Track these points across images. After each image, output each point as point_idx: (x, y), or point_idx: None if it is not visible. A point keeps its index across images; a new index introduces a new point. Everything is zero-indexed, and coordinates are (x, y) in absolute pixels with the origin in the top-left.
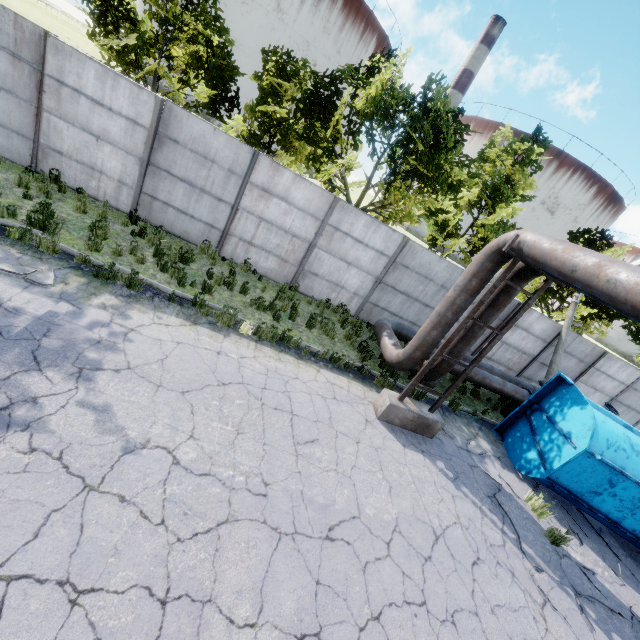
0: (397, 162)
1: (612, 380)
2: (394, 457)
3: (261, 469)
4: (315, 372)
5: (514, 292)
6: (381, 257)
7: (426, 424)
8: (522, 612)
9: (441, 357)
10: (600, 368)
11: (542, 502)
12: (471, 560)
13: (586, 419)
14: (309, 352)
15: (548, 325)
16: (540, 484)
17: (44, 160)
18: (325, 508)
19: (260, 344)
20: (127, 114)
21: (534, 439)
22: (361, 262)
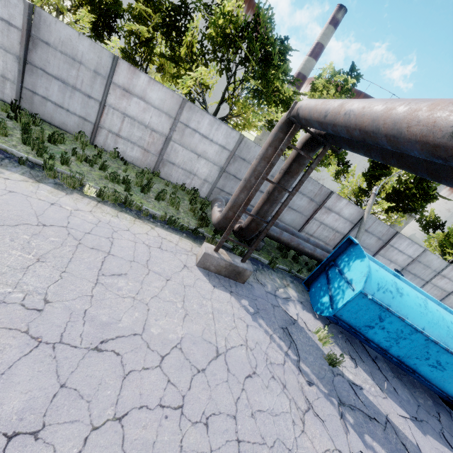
0: (245, 85)
1: (402, 254)
2: (200, 293)
3: (48, 290)
4: (149, 228)
5: (303, 161)
6: (224, 151)
7: (237, 271)
8: (283, 416)
9: (251, 218)
10: (393, 245)
11: (325, 333)
12: (246, 374)
13: (363, 268)
14: (150, 215)
15: (354, 210)
16: (332, 323)
17: None
18: (106, 325)
19: (102, 204)
20: (1, 15)
21: (328, 287)
22: (208, 154)
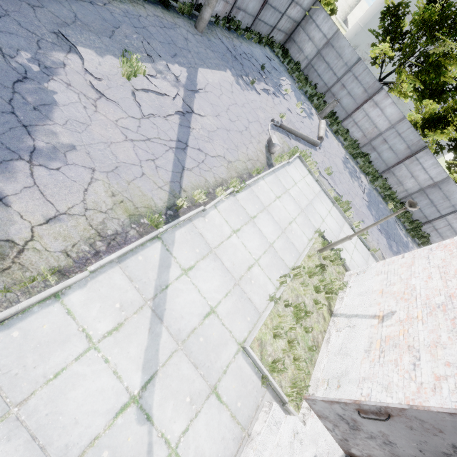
0: None
1: None
2: None
3: None
4: None
5: None
6: None
7: None
8: None
9: None
10: None
11: None
12: None
13: None
14: None
15: None
16: None
17: (386, 173)
18: None
19: None
20: (431, 175)
21: None
22: None
